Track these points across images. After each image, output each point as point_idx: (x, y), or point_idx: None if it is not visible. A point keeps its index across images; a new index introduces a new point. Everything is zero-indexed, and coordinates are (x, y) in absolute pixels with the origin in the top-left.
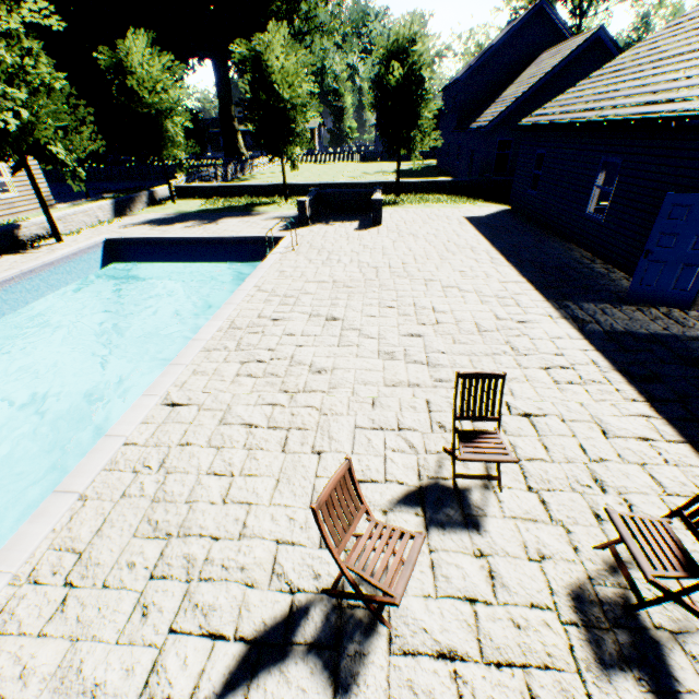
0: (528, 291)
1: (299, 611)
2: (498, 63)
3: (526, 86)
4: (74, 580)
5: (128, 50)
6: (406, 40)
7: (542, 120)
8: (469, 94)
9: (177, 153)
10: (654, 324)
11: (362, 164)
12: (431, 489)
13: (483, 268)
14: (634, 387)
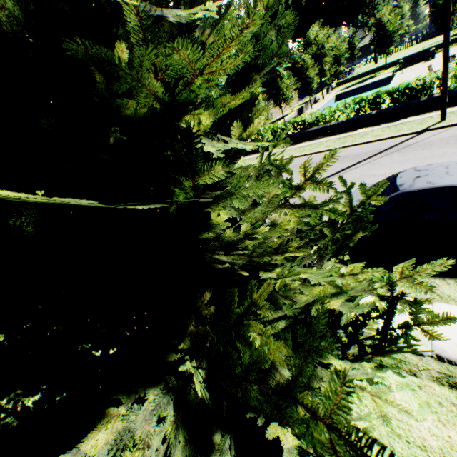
0: None
1: None
2: None
3: None
4: None
5: (329, 41)
6: None
7: None
8: None
9: (340, 69)
10: None
11: (418, 45)
12: None
13: None
14: None
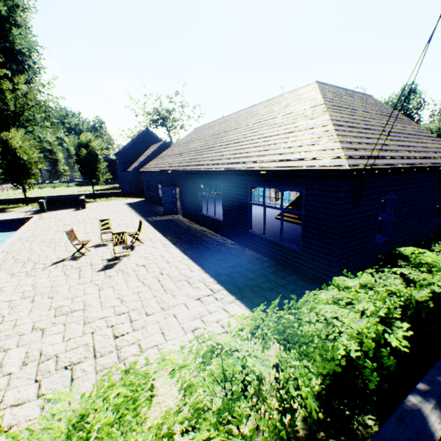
0: (138, 217)
1: (66, 259)
2: (136, 147)
3: (145, 157)
4: (0, 270)
5: None
6: (87, 141)
7: (145, 170)
8: (126, 157)
9: None
10: (167, 218)
11: (75, 187)
12: (98, 245)
13: (126, 214)
14: (153, 227)
